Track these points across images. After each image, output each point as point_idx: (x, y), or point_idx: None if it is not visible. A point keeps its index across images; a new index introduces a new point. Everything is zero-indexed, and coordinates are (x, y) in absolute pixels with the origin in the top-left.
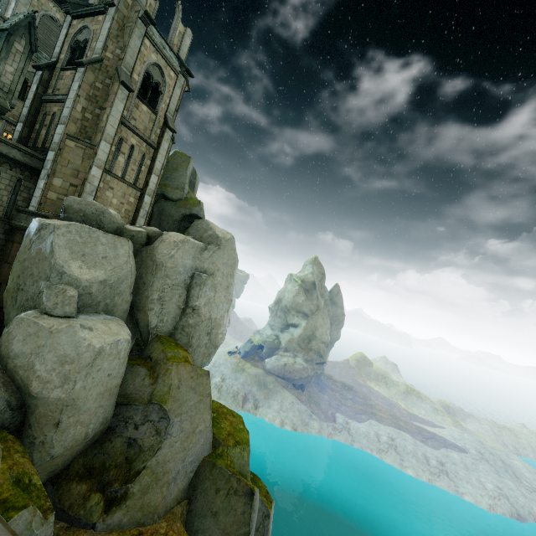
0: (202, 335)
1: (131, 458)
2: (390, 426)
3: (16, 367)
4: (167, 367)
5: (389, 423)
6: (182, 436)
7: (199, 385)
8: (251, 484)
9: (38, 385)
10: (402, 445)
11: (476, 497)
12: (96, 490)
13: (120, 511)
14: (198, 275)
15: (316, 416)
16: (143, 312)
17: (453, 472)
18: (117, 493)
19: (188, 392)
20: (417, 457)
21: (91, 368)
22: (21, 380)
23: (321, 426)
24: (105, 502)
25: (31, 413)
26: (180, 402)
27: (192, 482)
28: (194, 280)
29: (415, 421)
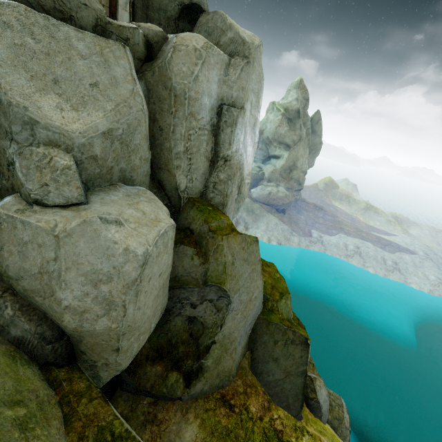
0: (233, 190)
1: (196, 334)
2: (356, 238)
3: (26, 291)
4: (216, 243)
5: (355, 235)
6: (242, 307)
7: (250, 255)
8: (303, 332)
9: (72, 318)
10: (365, 251)
11: (420, 285)
12: (171, 368)
13: (199, 383)
14: (228, 111)
15: (295, 233)
16: (167, 172)
17: (404, 269)
18: (192, 367)
19: (241, 265)
20: (377, 260)
21: (140, 284)
22: (43, 308)
23: (300, 240)
24: (183, 377)
25: (77, 341)
26: (236, 278)
27: (251, 337)
28: (223, 118)
29: (373, 231)
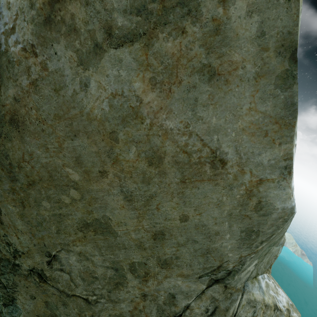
0: None
1: None
2: None
3: None
4: None
5: None
6: None
7: None
8: None
9: None
10: None
11: None
12: None
13: None
14: None
15: None
16: None
17: None
18: None
19: None
20: None
21: None
22: None
23: None
24: None
25: None
26: None
27: None
28: None
29: None
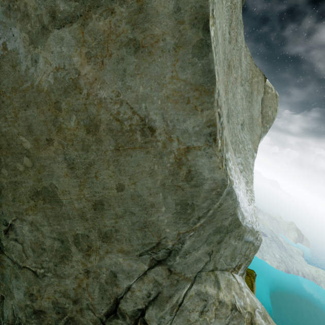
0: None
1: None
2: None
3: None
4: None
5: None
6: None
7: None
8: None
9: None
10: None
11: (271, 262)
12: None
13: None
14: None
15: None
16: None
17: (261, 248)
18: None
19: None
20: None
21: None
22: None
23: None
24: None
25: None
26: None
27: None
28: None
29: None
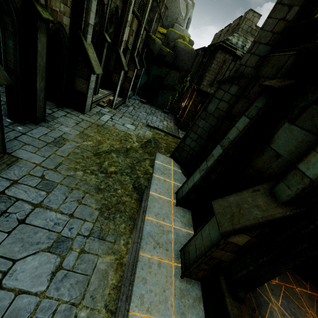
0: None
1: None
2: None
3: None
4: None
5: None
6: None
7: None
8: None
9: None
10: None
11: None
12: None
13: None
14: (190, 19)
15: None
16: None
17: None
18: None
19: None
20: None
21: None
22: None
23: None
24: None
25: None
26: None
27: None
28: (189, 20)
29: None
